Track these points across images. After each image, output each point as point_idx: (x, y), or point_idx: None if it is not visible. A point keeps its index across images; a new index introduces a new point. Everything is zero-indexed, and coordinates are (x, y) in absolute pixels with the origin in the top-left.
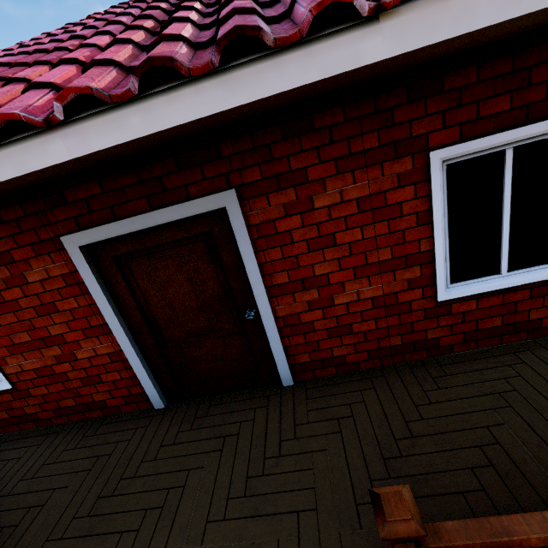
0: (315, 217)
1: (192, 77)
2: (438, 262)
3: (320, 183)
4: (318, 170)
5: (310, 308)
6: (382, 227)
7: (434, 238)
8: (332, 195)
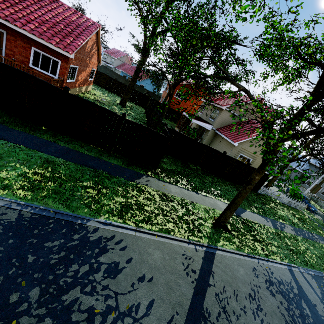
0: (16, 43)
1: (2, 19)
2: (31, 61)
3: (18, 40)
4: (18, 38)
5: (11, 54)
6: (25, 51)
7: (31, 57)
8: (19, 42)
